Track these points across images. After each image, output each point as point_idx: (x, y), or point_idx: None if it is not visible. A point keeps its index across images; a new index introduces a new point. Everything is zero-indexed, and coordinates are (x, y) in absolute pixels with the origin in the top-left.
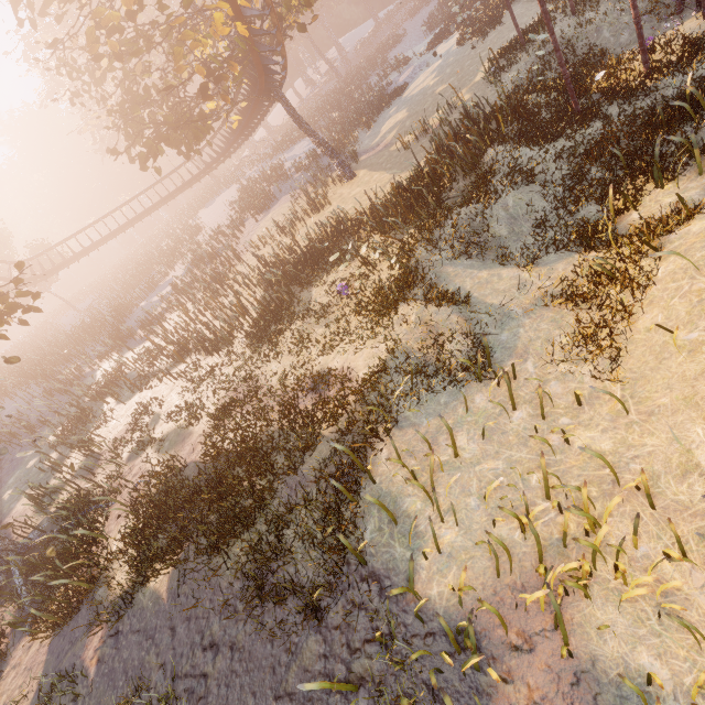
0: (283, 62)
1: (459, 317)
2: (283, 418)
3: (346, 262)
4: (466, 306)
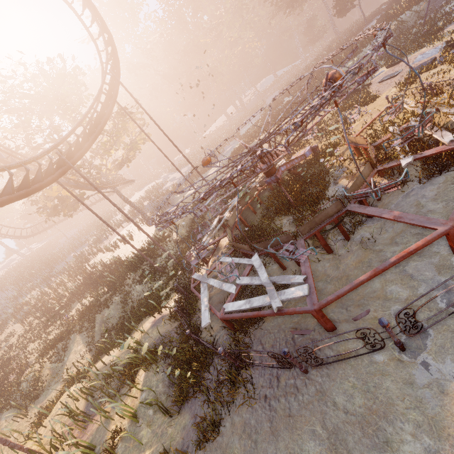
0: (101, 189)
1: (49, 371)
2: (2, 382)
3: (64, 310)
4: (60, 364)
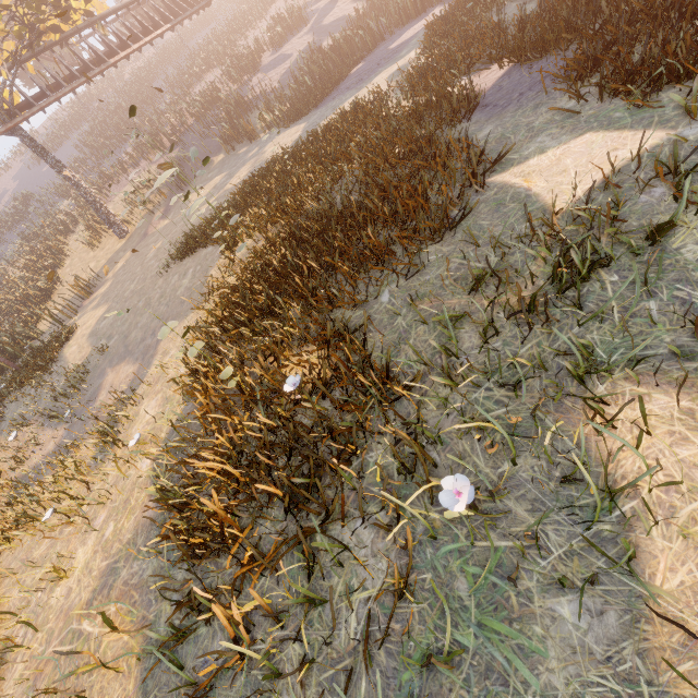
0: None
1: None
2: None
3: None
4: None
